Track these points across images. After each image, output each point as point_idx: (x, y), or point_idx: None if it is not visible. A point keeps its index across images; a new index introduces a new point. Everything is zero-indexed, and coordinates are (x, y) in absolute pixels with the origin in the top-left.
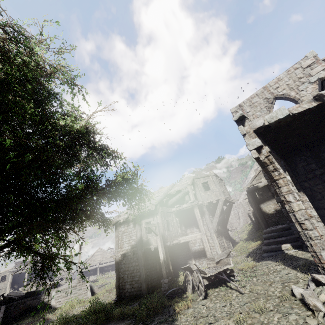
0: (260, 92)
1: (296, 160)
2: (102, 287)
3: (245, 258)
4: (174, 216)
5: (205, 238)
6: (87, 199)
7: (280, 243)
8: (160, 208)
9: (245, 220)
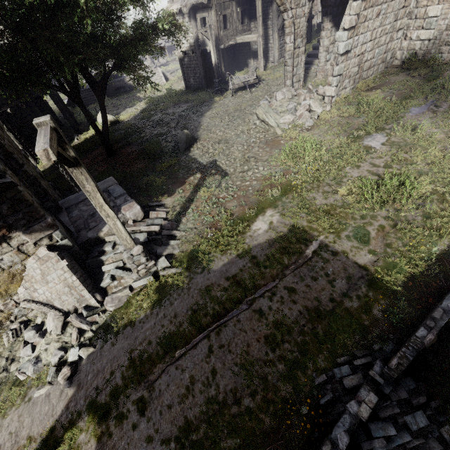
0: None
1: None
2: (174, 73)
3: None
4: (236, 5)
5: (261, 41)
6: (146, 45)
7: (317, 57)
8: (215, 0)
9: None
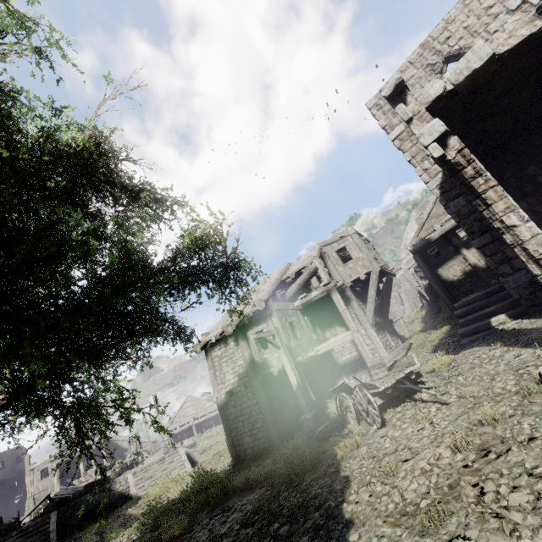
0: (417, 55)
1: (500, 167)
2: (206, 451)
3: (430, 355)
4: (301, 314)
5: (360, 337)
6: (133, 288)
7: (487, 317)
8: (275, 305)
9: (413, 303)
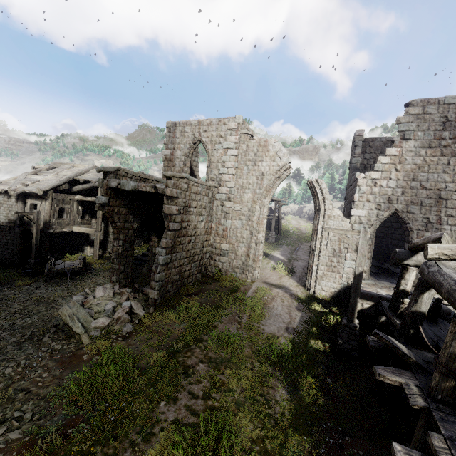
0: (194, 124)
1: None
2: None
3: None
4: (78, 204)
5: (99, 235)
6: None
7: None
8: (53, 195)
9: None
